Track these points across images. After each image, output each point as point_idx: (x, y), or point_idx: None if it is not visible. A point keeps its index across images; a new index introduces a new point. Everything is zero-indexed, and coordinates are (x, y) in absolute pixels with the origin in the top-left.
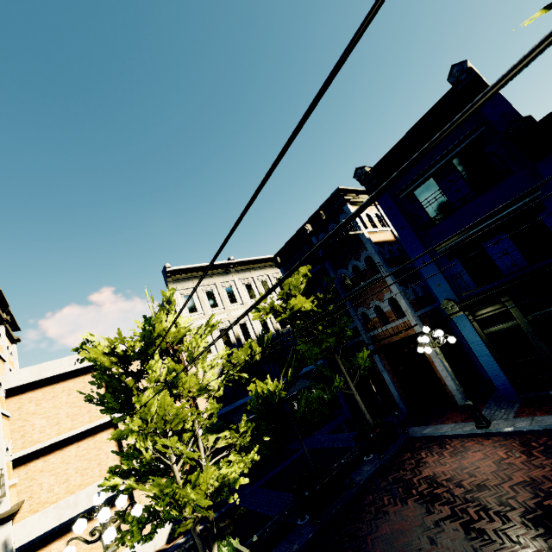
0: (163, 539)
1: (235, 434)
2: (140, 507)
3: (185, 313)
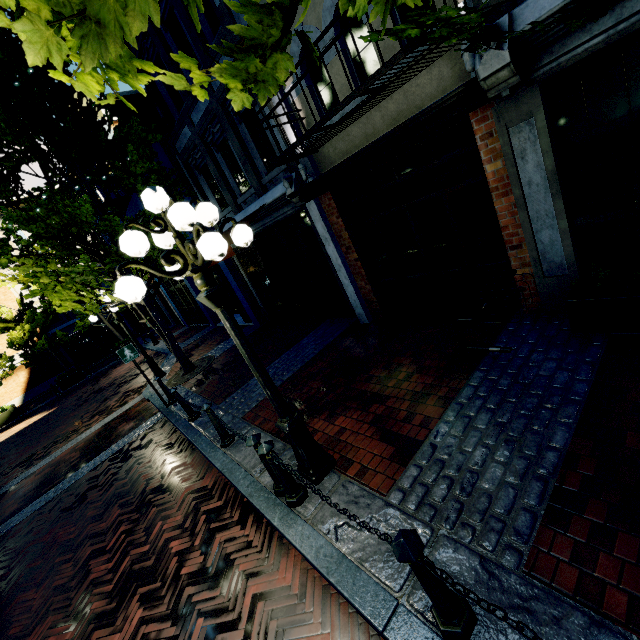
0: (17, 404)
1: None
2: None
3: None
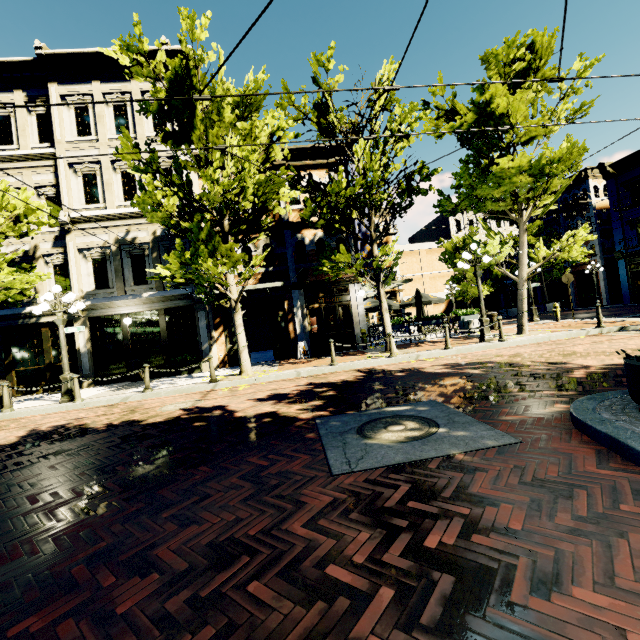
0: None
1: (484, 284)
2: (459, 288)
3: (454, 231)
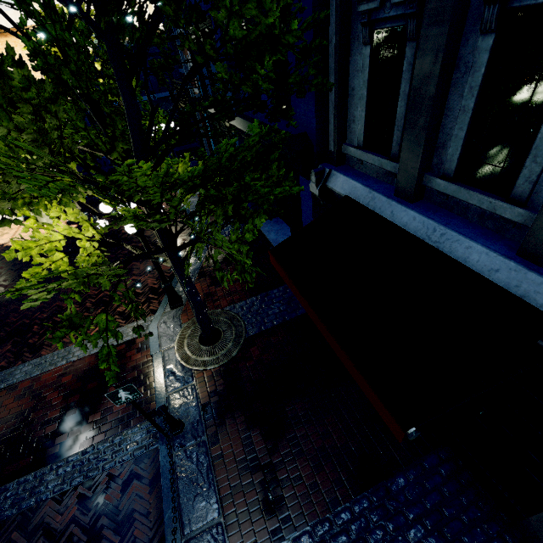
0: None
1: None
2: None
3: None
